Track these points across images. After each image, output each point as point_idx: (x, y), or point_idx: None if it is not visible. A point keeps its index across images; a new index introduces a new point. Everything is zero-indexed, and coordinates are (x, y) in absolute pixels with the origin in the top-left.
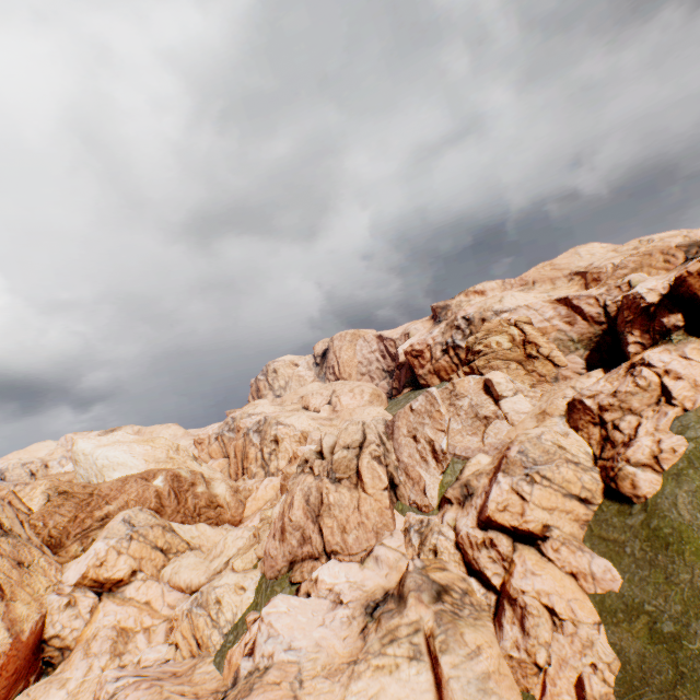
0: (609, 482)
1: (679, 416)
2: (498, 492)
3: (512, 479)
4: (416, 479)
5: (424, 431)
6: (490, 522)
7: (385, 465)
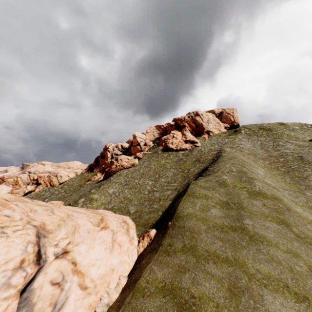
0: None
1: (24, 194)
2: None
3: None
4: None
5: None
6: None
7: None
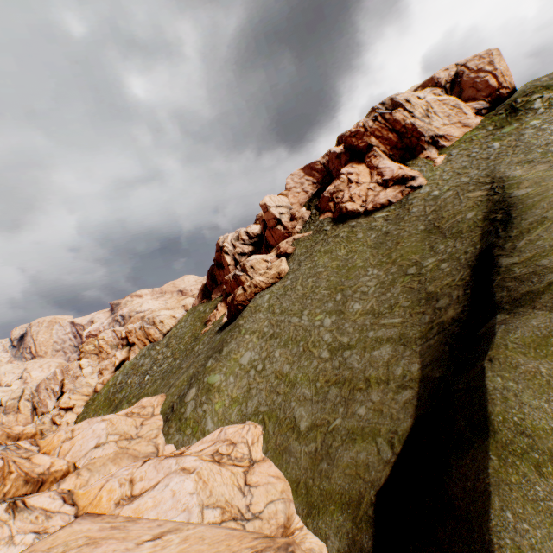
0: (95, 389)
1: (115, 369)
2: (64, 399)
3: (70, 394)
4: (46, 404)
5: (51, 385)
6: (61, 408)
7: (33, 402)
